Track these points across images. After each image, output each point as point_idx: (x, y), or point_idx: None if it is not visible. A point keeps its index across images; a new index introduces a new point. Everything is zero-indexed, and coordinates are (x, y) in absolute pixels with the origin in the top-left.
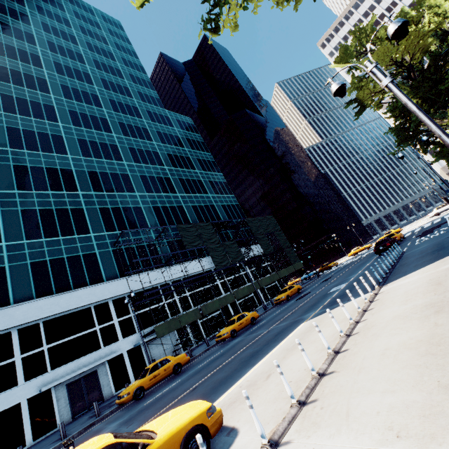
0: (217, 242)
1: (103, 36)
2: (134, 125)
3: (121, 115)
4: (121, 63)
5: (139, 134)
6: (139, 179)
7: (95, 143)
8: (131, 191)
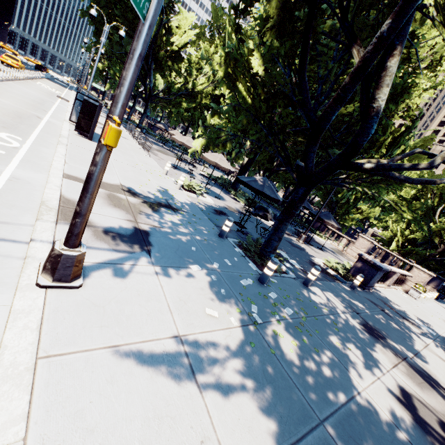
0: None
1: None
2: None
3: None
4: None
5: None
6: None
7: None
8: None
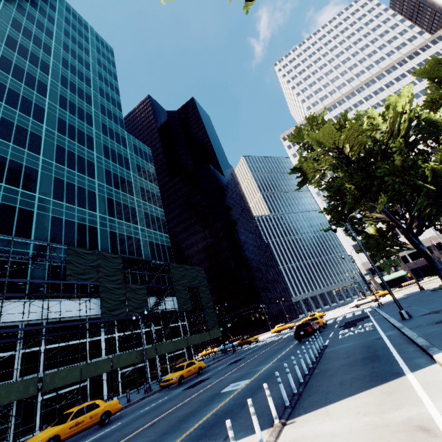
0: (119, 281)
1: (88, 48)
2: (78, 128)
3: (66, 113)
4: (95, 75)
5: (79, 138)
6: (51, 181)
7: (9, 123)
8: (30, 190)
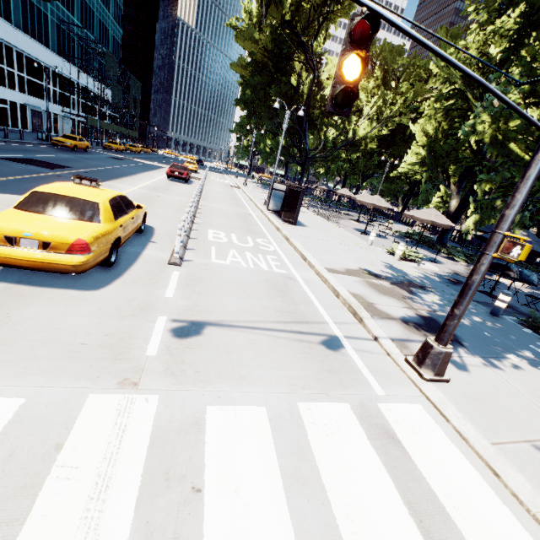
0: (117, 82)
1: None
2: None
3: None
4: None
5: None
6: None
7: None
8: None
